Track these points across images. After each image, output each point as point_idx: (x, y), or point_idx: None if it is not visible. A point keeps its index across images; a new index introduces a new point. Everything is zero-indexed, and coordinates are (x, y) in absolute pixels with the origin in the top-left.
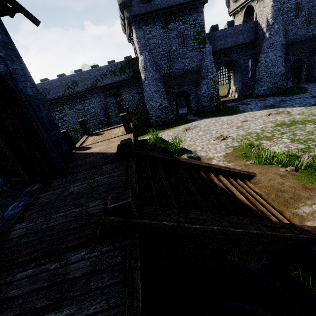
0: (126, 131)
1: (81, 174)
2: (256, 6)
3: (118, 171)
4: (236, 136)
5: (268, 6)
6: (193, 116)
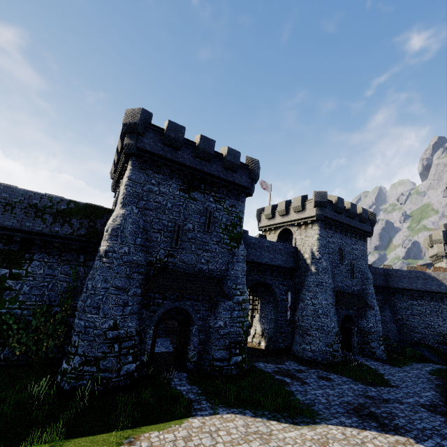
0: None
1: None
2: (296, 232)
3: None
4: None
5: (312, 237)
6: (187, 383)
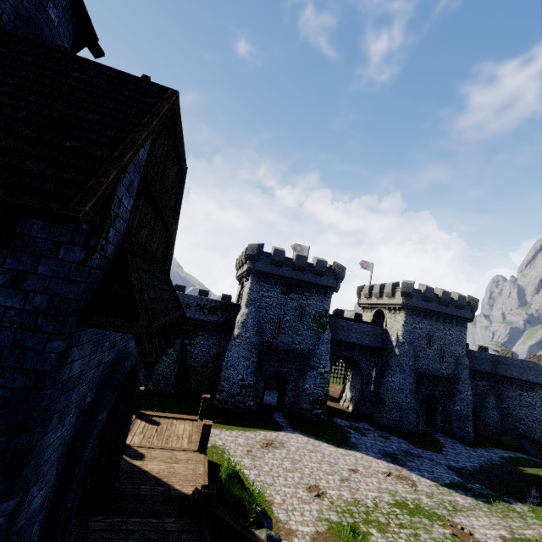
0: (200, 446)
1: (135, 519)
2: (387, 315)
3: (187, 540)
4: (338, 497)
5: (399, 322)
6: (282, 418)
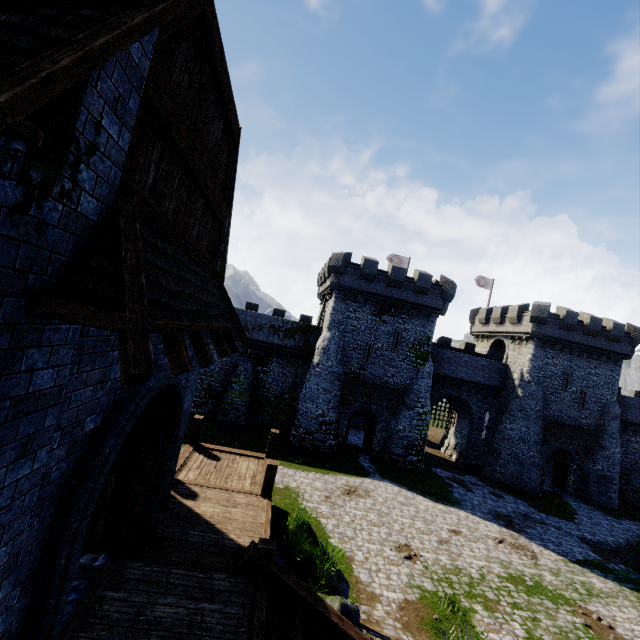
0: (263, 490)
1: (178, 571)
2: (509, 346)
3: (238, 604)
4: (433, 562)
5: (525, 356)
6: (369, 462)
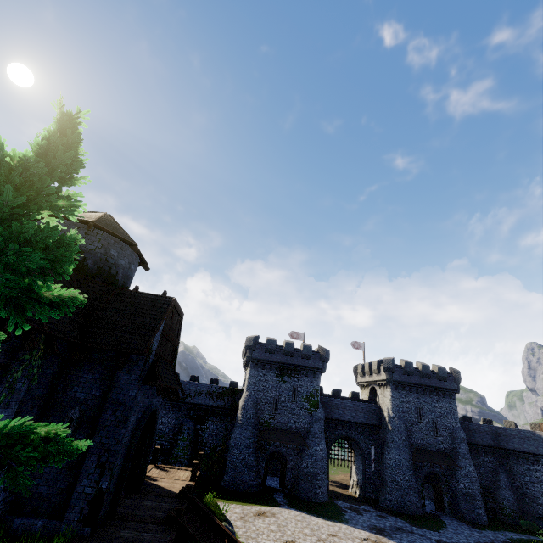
0: (191, 478)
1: (151, 497)
2: (379, 391)
3: (175, 504)
4: None
5: (387, 397)
6: (282, 498)
